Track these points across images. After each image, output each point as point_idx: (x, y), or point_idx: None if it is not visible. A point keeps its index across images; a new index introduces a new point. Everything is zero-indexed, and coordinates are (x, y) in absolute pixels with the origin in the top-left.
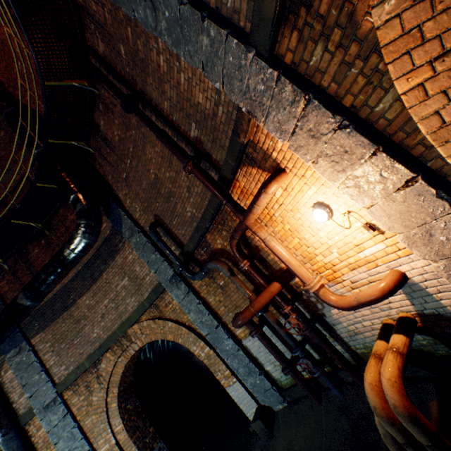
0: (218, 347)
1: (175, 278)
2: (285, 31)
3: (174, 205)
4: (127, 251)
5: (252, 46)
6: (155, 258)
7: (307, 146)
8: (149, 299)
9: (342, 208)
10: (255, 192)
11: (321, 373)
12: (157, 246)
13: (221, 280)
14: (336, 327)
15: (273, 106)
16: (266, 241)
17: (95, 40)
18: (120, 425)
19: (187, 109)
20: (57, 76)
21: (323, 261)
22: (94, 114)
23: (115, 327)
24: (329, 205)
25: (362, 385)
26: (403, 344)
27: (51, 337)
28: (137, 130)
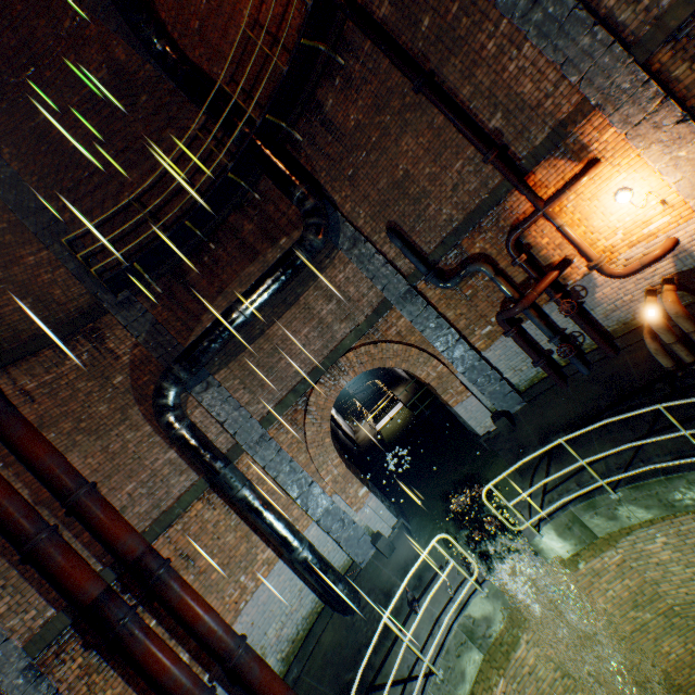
0: (456, 362)
1: (411, 293)
2: (662, 50)
3: (424, 208)
4: (336, 268)
5: (631, 55)
6: (385, 273)
7: (645, 135)
8: (368, 323)
9: (644, 191)
10: (552, 184)
11: (574, 356)
12: (386, 260)
13: (468, 290)
14: (594, 311)
15: (629, 102)
16: (563, 227)
17: (376, 1)
18: (337, 460)
19: (499, 98)
20: (311, 34)
21: (604, 246)
22: (317, 90)
23: (319, 359)
24: (632, 189)
25: (613, 353)
26: (672, 287)
27: (238, 373)
28: (396, 115)
